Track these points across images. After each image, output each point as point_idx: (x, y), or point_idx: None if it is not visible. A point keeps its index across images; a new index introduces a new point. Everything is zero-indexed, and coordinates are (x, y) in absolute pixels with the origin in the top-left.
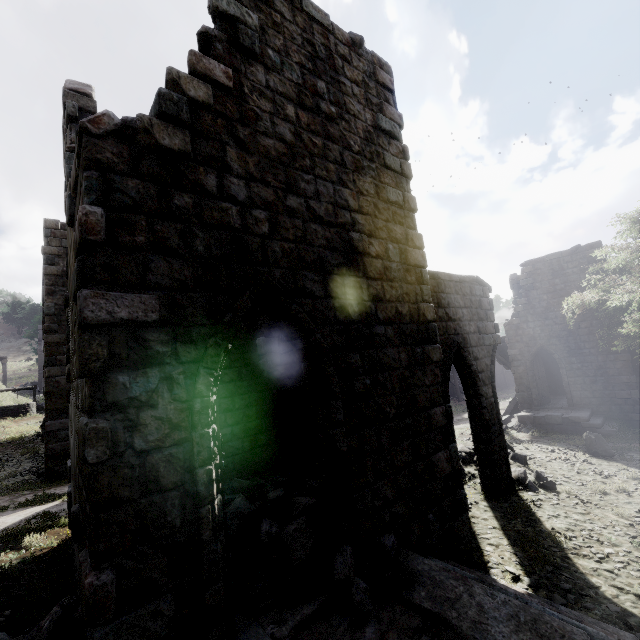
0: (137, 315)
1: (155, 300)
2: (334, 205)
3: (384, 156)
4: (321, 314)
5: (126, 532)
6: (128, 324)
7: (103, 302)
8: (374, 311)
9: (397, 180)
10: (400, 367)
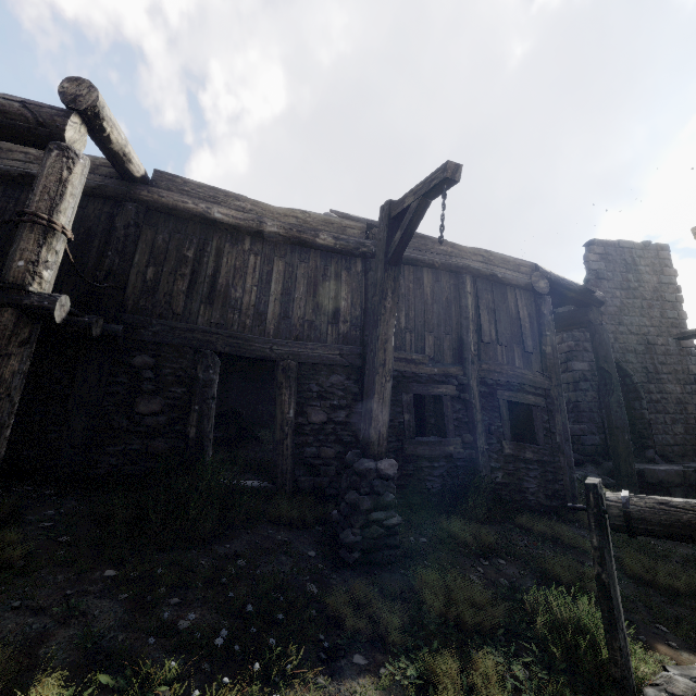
0: (583, 368)
1: (586, 364)
2: (639, 326)
3: (664, 296)
4: (635, 369)
5: (587, 419)
6: (581, 370)
7: (576, 365)
8: (660, 368)
9: (673, 306)
10: (676, 393)
